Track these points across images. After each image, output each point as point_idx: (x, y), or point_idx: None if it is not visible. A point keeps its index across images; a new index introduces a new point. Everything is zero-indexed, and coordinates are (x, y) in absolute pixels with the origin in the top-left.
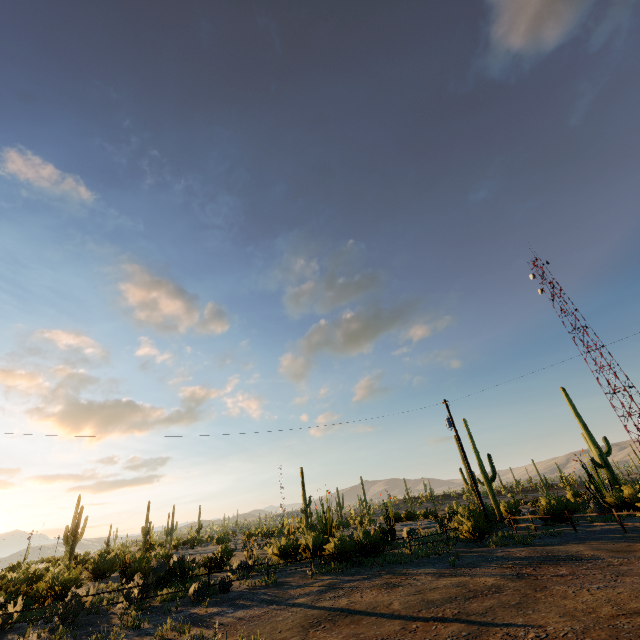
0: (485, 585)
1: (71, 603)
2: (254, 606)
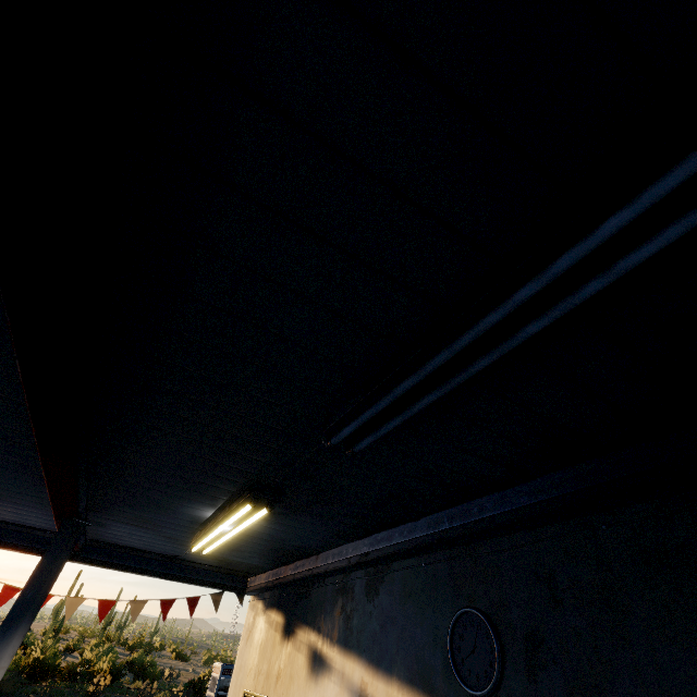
0: None
1: (141, 690)
2: None
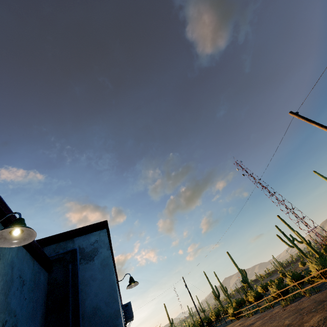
0: None
1: None
2: None
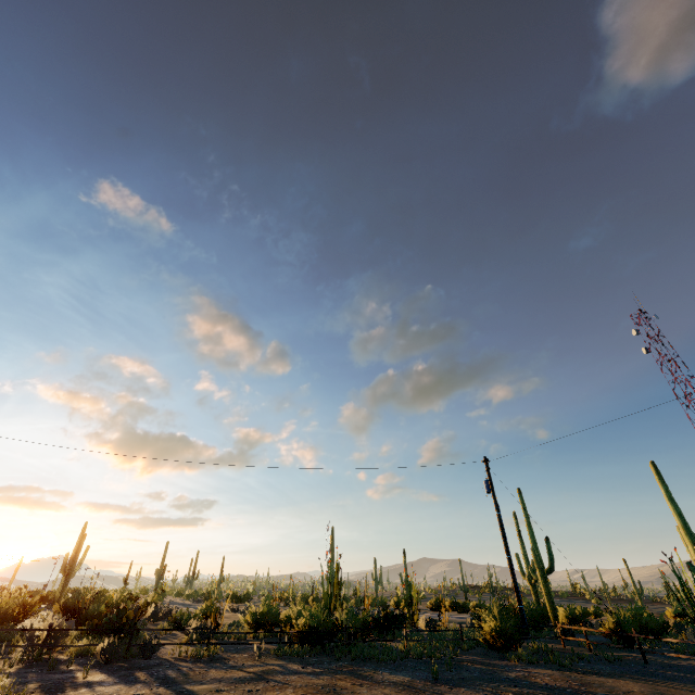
0: None
1: None
2: (142, 683)
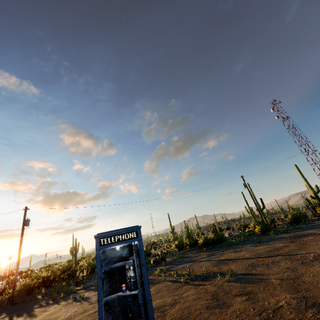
0: (279, 246)
1: None
2: (184, 263)
